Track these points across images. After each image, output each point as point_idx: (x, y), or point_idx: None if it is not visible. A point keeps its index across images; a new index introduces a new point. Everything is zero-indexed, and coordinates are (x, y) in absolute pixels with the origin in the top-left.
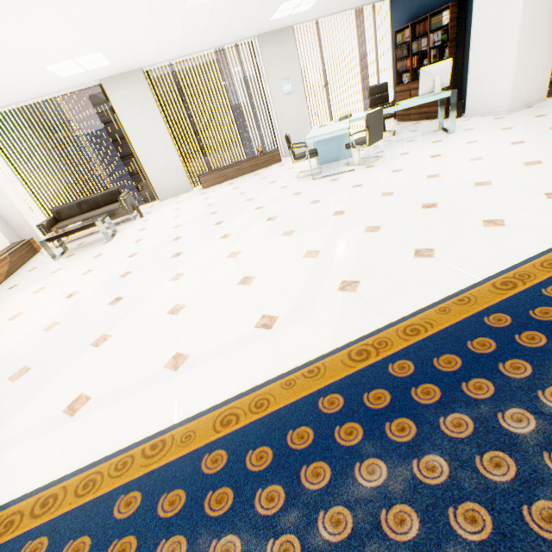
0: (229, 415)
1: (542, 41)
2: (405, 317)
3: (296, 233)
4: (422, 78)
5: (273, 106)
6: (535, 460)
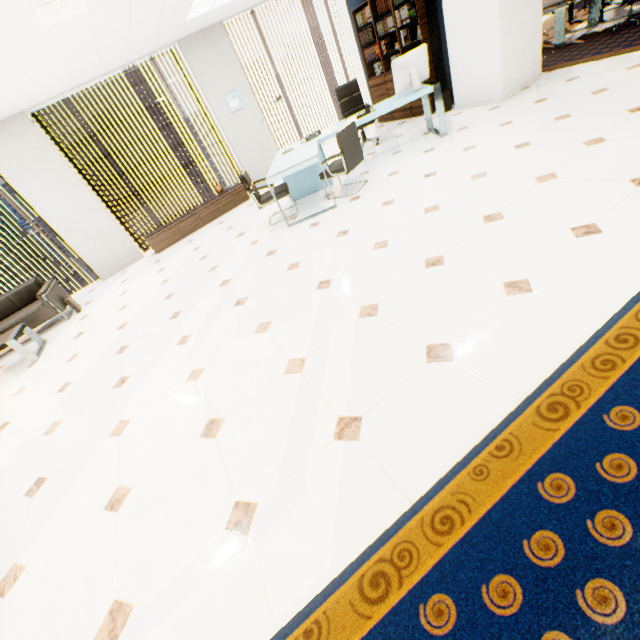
0: None
1: (526, 6)
2: (430, 492)
3: (273, 326)
4: (395, 73)
5: (223, 130)
6: None
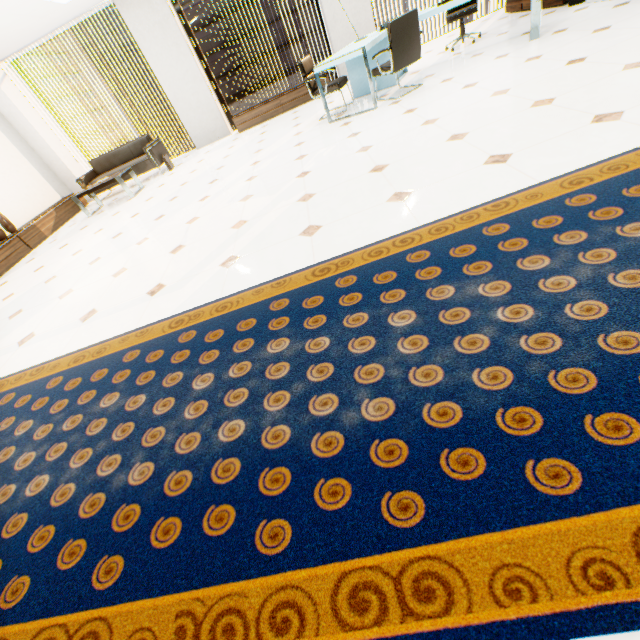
0: (82, 356)
1: None
2: (231, 295)
3: (251, 198)
4: None
5: (322, 7)
6: (184, 405)
